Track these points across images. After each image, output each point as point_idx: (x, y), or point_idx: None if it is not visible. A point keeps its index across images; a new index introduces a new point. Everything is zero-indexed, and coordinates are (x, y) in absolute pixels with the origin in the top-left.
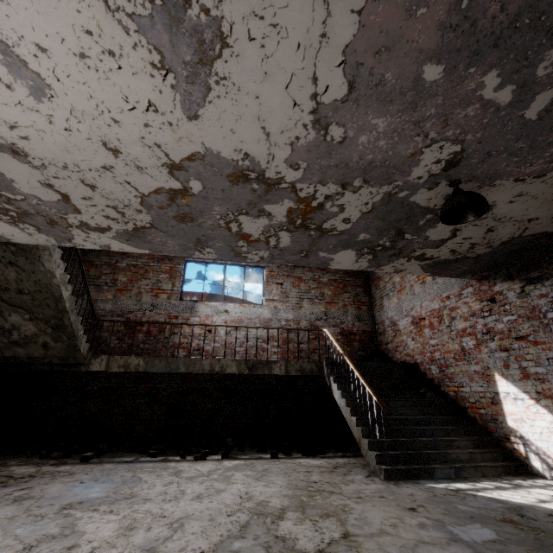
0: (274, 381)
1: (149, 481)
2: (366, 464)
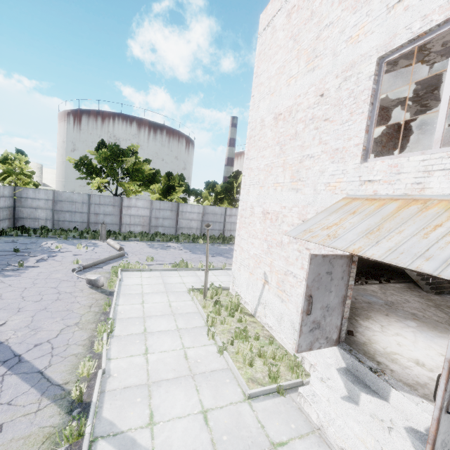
0: None
1: (378, 295)
2: (414, 287)
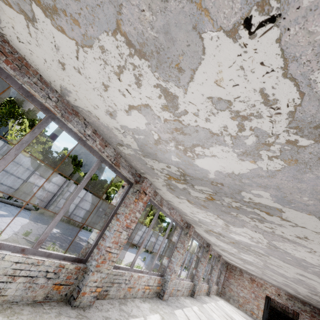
0: (290, 317)
1: None
2: None
